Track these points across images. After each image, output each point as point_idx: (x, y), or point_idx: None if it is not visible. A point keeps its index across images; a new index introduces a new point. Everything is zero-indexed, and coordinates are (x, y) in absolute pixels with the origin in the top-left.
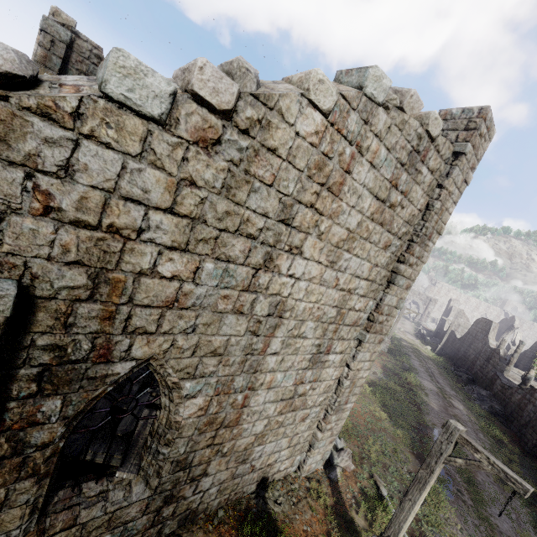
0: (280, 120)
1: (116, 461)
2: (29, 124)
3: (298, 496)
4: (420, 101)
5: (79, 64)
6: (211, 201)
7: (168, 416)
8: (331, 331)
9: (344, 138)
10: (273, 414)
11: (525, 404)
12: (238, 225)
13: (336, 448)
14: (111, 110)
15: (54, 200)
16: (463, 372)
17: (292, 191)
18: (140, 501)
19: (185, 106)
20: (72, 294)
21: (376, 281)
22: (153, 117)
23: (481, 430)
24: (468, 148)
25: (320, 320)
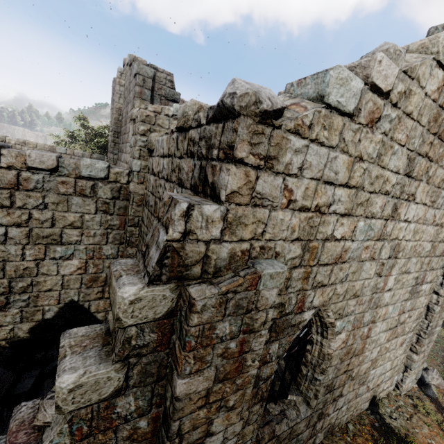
0: (417, 86)
1: (278, 387)
2: (289, 142)
3: (407, 412)
4: None
5: (159, 90)
6: (369, 170)
7: (320, 350)
8: (425, 263)
9: None
10: (383, 342)
11: None
12: (381, 185)
13: None
14: (327, 115)
15: (293, 194)
16: None
17: (416, 146)
18: (305, 418)
19: (365, 96)
20: (292, 263)
21: None
22: (349, 113)
23: None
24: None
25: (420, 255)
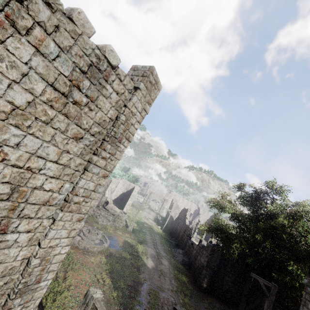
0: None
1: None
2: None
3: None
4: (90, 24)
5: None
6: None
7: None
8: (3, 208)
9: None
10: None
11: (197, 255)
12: None
13: None
14: None
15: None
16: (174, 240)
17: None
18: None
19: None
20: None
21: (70, 166)
22: None
23: (174, 277)
24: (142, 85)
25: None
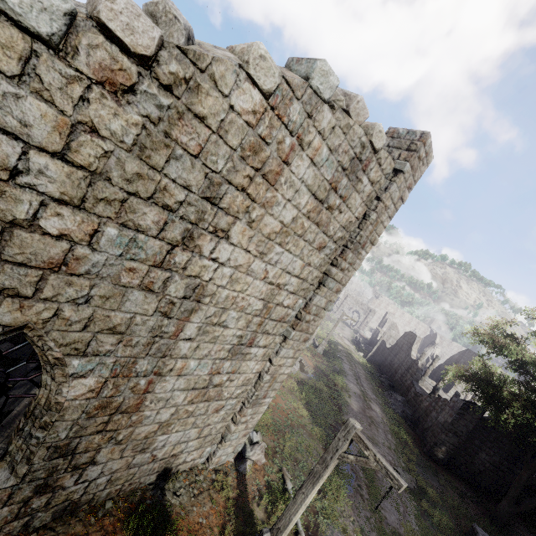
0: (212, 86)
1: None
2: None
3: (200, 488)
4: (366, 110)
5: None
6: (119, 157)
7: (48, 396)
8: (255, 323)
9: (285, 126)
10: (183, 403)
11: (430, 410)
12: (152, 192)
13: (251, 441)
14: None
15: None
16: (386, 378)
17: (221, 169)
18: (0, 490)
19: (87, 34)
20: None
21: (307, 280)
22: (39, 35)
23: (390, 431)
24: (407, 167)
25: (245, 310)
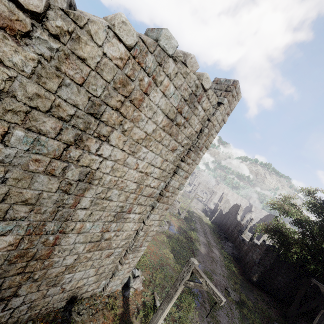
0: (89, 39)
1: None
2: None
3: (97, 308)
4: (197, 63)
5: None
6: (21, 82)
7: None
8: (132, 198)
9: (143, 70)
10: (83, 252)
11: (248, 251)
12: (49, 107)
13: (134, 276)
14: None
15: None
16: (223, 233)
17: (100, 95)
18: None
19: None
20: None
21: (166, 170)
22: None
23: (224, 265)
24: (225, 101)
25: (124, 189)
